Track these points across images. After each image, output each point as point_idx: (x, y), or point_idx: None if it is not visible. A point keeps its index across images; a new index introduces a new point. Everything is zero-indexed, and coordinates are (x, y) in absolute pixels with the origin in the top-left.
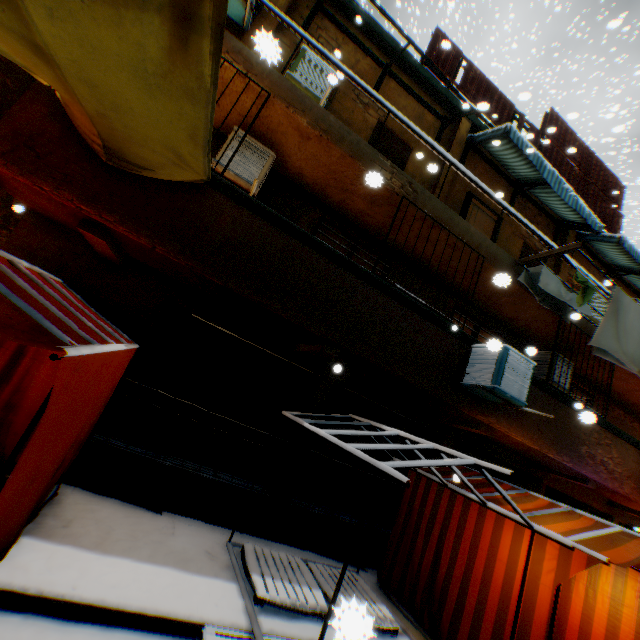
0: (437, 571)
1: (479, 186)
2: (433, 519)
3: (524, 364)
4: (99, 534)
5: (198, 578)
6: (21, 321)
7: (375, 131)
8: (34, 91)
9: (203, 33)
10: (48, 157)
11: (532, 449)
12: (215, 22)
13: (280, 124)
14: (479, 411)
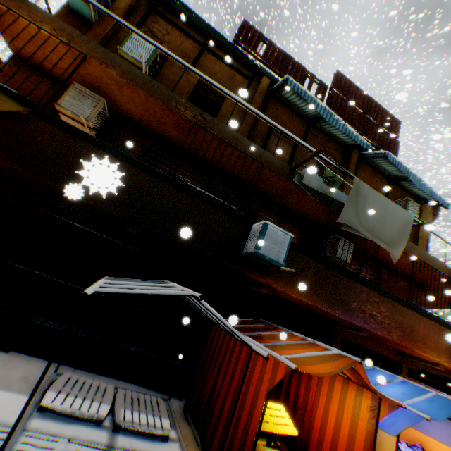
0: (213, 393)
1: (261, 116)
2: (218, 355)
3: (282, 235)
4: None
5: None
6: None
7: (196, 87)
8: None
9: None
10: None
11: (309, 304)
12: None
13: (102, 77)
14: (259, 274)
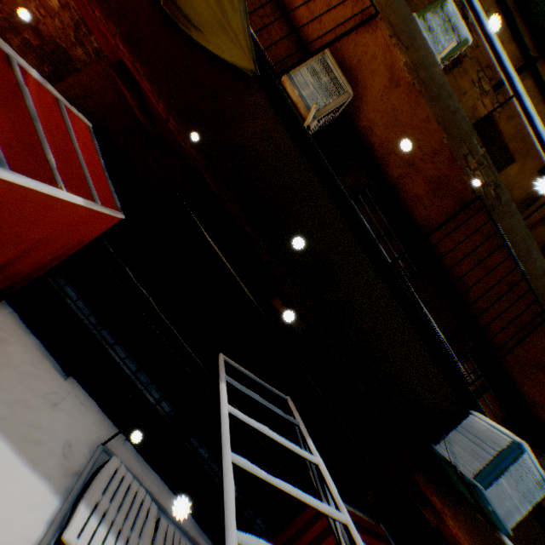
0: None
1: None
2: None
3: (535, 481)
4: None
5: (25, 473)
6: None
7: (479, 124)
8: None
9: None
10: None
11: None
12: None
13: (374, 58)
14: (437, 490)
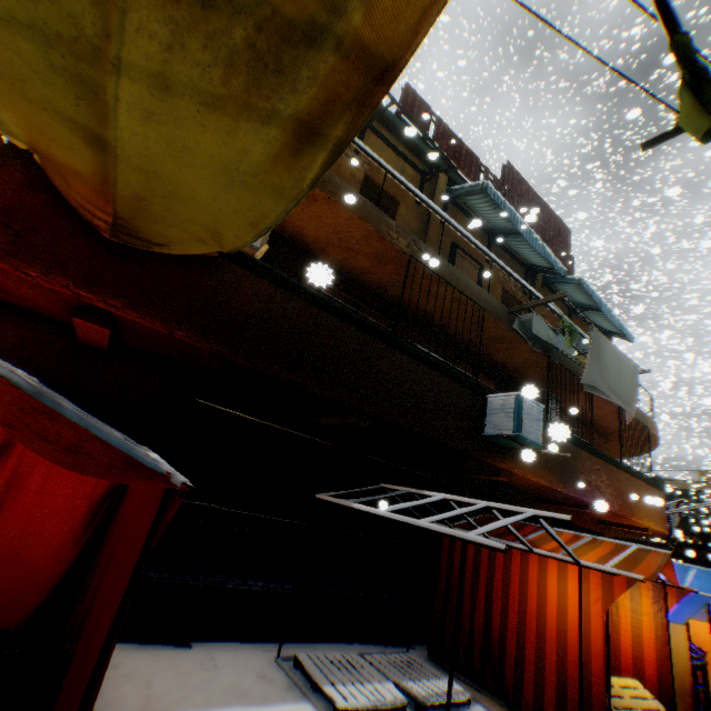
0: (491, 628)
1: (471, 241)
2: (477, 576)
3: (536, 408)
4: (139, 692)
5: (270, 708)
6: (112, 457)
7: (363, 184)
8: (3, 154)
9: (324, 146)
10: (31, 235)
11: (544, 486)
12: (342, 140)
13: None
14: (500, 459)
